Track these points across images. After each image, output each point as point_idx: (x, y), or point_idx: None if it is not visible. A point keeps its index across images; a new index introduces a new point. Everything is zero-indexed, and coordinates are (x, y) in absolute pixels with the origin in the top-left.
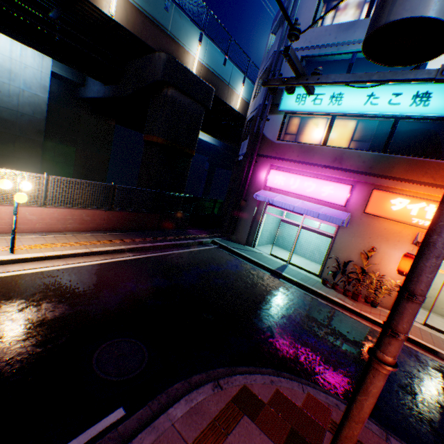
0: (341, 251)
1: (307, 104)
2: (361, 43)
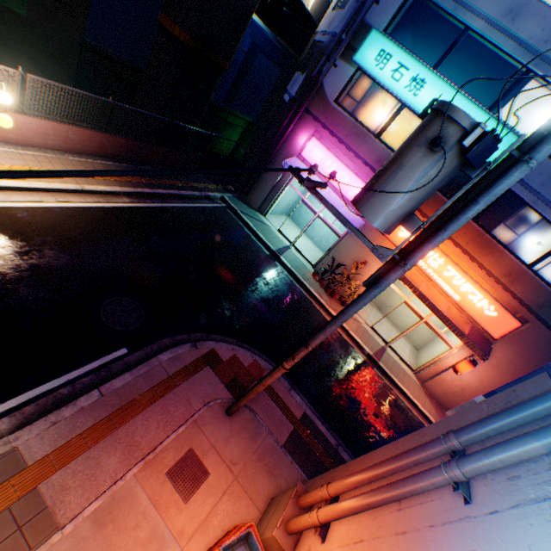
0: (341, 253)
1: (386, 72)
2: (481, 19)
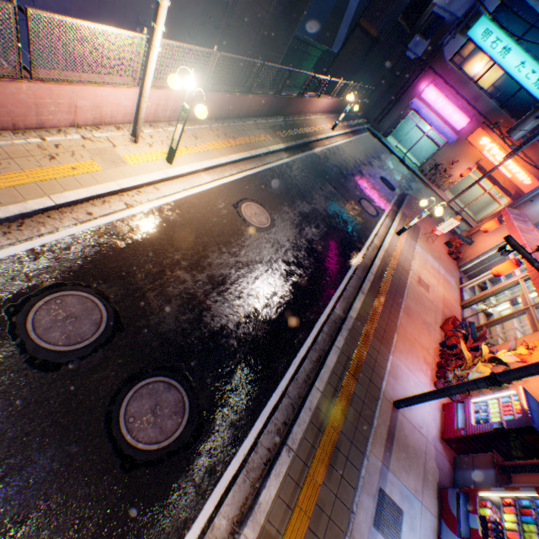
0: (439, 158)
1: (487, 43)
2: None
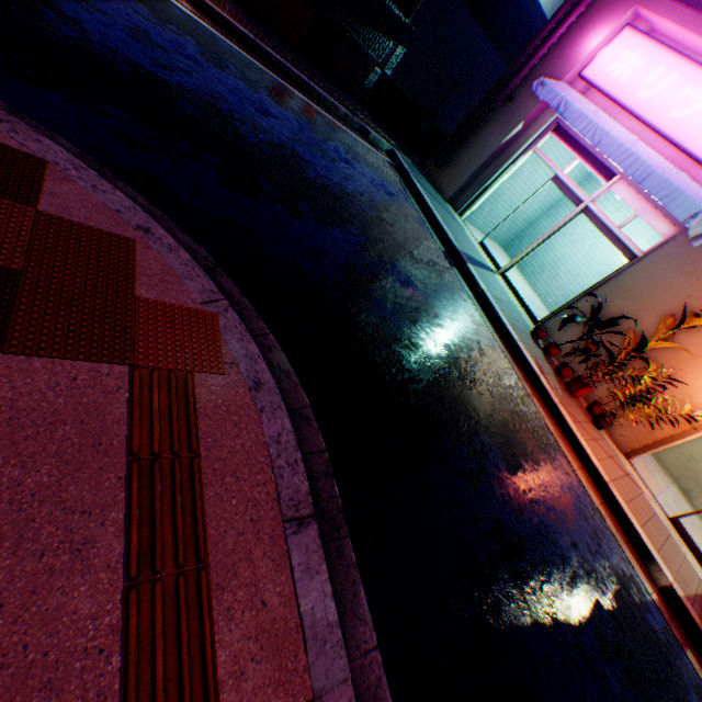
0: (627, 295)
1: None
2: None
